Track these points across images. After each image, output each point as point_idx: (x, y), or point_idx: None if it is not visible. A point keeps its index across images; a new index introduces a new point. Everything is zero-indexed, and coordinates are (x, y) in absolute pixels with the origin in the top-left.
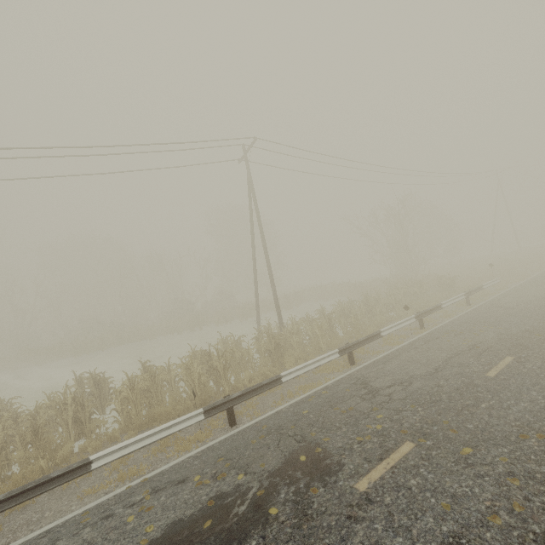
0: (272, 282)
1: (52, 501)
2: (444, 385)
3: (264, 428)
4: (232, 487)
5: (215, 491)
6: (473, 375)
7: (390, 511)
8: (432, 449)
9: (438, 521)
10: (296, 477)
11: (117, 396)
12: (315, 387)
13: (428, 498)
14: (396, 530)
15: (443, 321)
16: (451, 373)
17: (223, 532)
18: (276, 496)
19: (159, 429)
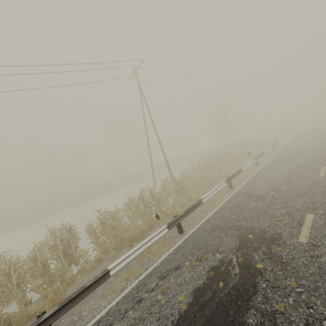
0: (163, 152)
1: (81, 305)
2: (300, 185)
3: (207, 229)
4: (217, 262)
5: (208, 267)
6: (312, 178)
7: None
8: (325, 214)
9: None
10: (256, 246)
11: (91, 233)
12: (218, 203)
13: None
14: None
15: (266, 160)
16: (298, 179)
17: (236, 286)
18: (253, 259)
19: (145, 242)
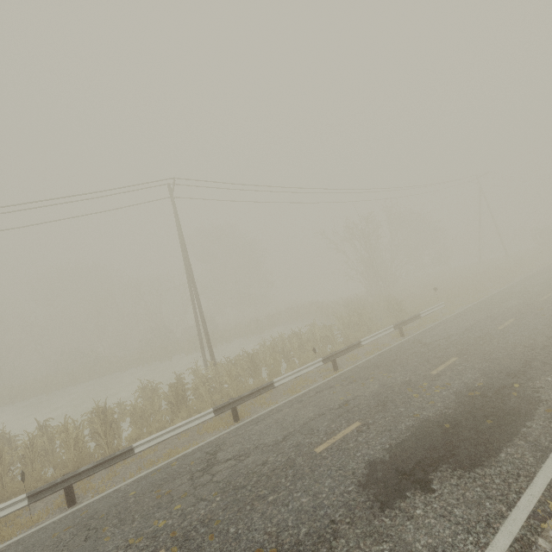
0: (202, 321)
1: None
2: (269, 462)
3: (82, 515)
4: None
5: None
6: (305, 448)
7: None
8: None
9: None
10: None
11: None
12: (180, 453)
13: None
14: None
15: (362, 359)
16: (291, 444)
17: None
18: None
19: None
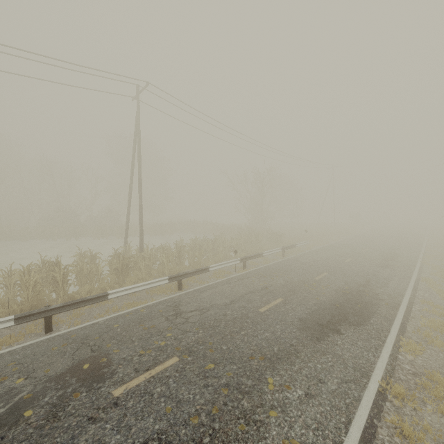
0: (140, 211)
1: None
2: (229, 314)
3: (72, 337)
4: (5, 390)
5: None
6: (251, 309)
7: (126, 413)
8: (188, 363)
9: (156, 421)
10: (70, 382)
11: None
12: (140, 304)
13: (161, 403)
14: (120, 429)
15: (261, 265)
16: (239, 306)
17: None
18: (40, 400)
19: None
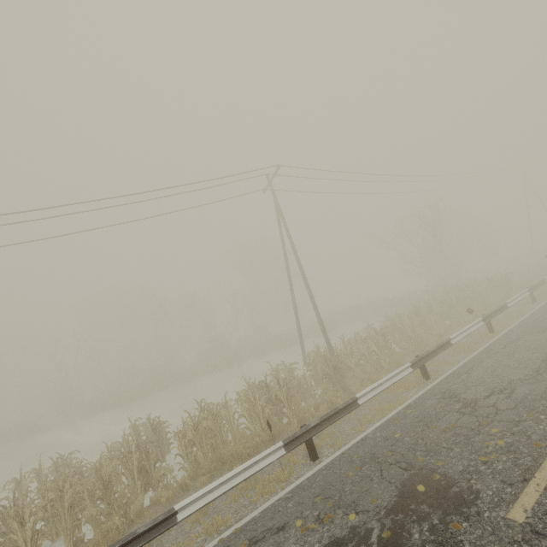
0: (313, 304)
1: None
2: None
3: (355, 458)
4: (346, 530)
5: (328, 537)
6: None
7: None
8: None
9: None
10: (423, 511)
11: (180, 439)
12: (394, 407)
13: None
14: None
15: (513, 322)
16: None
17: None
18: (408, 538)
19: (241, 469)
